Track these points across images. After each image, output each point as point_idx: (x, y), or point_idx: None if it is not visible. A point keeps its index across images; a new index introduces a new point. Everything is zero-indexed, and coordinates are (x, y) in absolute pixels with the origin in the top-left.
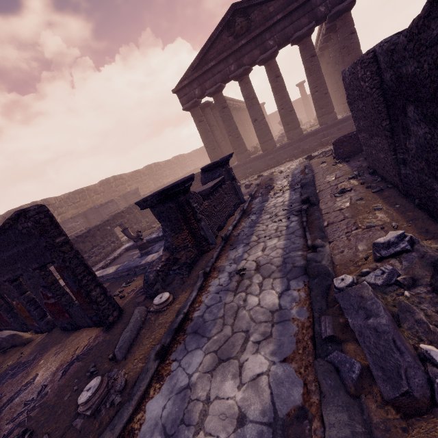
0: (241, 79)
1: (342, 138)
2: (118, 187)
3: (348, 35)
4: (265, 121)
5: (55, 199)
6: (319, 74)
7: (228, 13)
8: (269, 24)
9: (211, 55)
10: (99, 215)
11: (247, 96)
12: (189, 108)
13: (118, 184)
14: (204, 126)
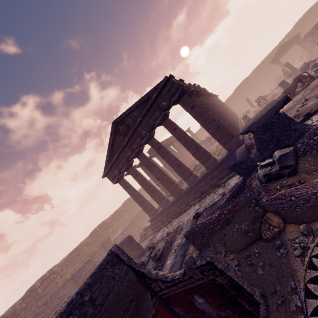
0: (137, 157)
1: (189, 233)
2: (103, 232)
3: (190, 110)
4: (166, 177)
5: (58, 265)
6: (185, 138)
7: (113, 127)
8: (136, 125)
9: (115, 149)
10: (79, 278)
11: (146, 166)
12: (116, 182)
13: (102, 230)
14: (130, 190)
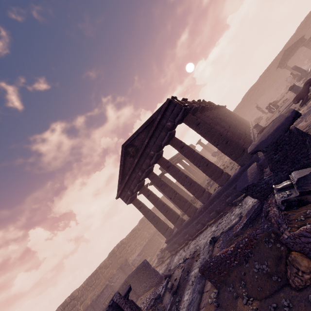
0: (148, 177)
1: (203, 268)
2: (121, 252)
3: (195, 127)
4: (178, 195)
5: (78, 290)
6: (193, 155)
7: (122, 149)
8: (144, 146)
9: (126, 171)
10: (98, 306)
11: (157, 185)
12: (129, 203)
13: (120, 250)
14: (143, 210)
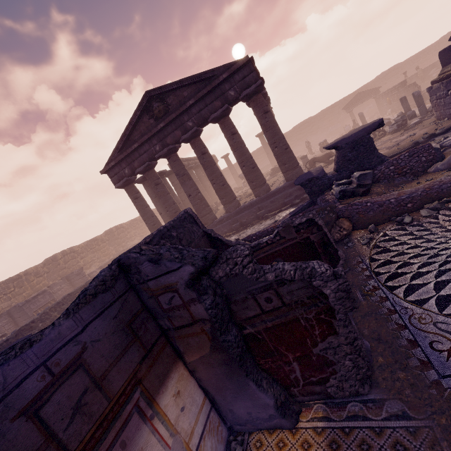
0: (168, 157)
1: None
2: (68, 262)
3: (262, 115)
4: (200, 195)
5: None
6: (243, 150)
7: (144, 99)
8: (184, 109)
9: (135, 136)
10: (24, 314)
11: (177, 173)
12: (121, 186)
13: (67, 259)
14: (140, 203)
